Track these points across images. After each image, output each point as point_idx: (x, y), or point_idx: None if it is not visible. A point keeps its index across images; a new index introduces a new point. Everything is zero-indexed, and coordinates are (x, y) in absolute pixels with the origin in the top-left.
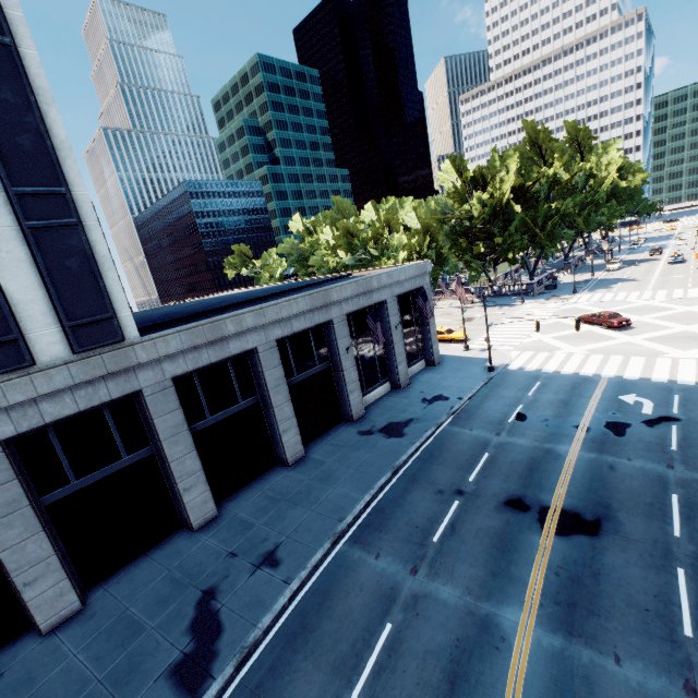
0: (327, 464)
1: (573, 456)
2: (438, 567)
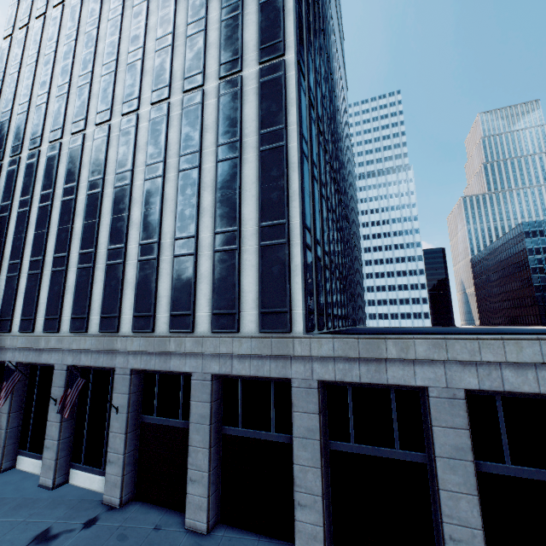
0: None
1: None
2: None
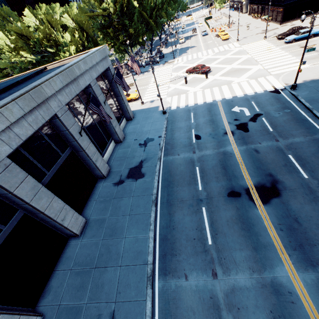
0: (107, 220)
1: (237, 151)
2: (225, 262)
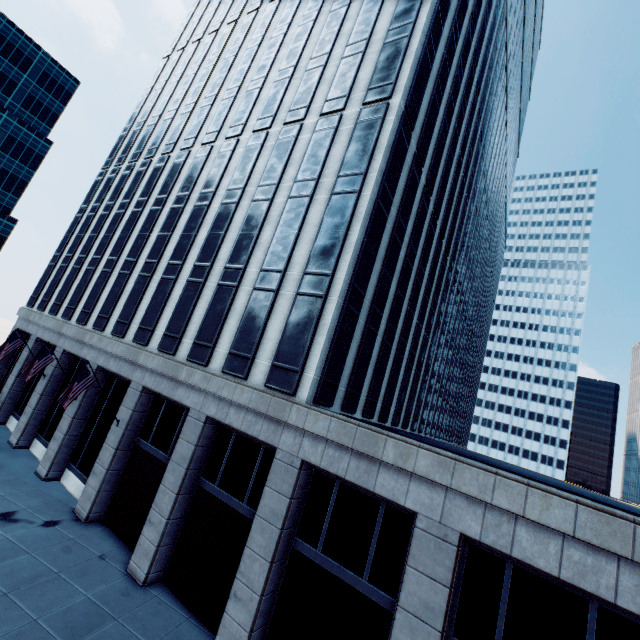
0: None
1: None
2: None
